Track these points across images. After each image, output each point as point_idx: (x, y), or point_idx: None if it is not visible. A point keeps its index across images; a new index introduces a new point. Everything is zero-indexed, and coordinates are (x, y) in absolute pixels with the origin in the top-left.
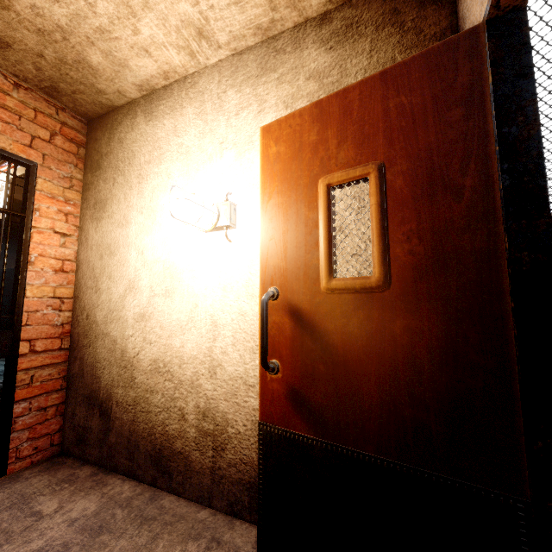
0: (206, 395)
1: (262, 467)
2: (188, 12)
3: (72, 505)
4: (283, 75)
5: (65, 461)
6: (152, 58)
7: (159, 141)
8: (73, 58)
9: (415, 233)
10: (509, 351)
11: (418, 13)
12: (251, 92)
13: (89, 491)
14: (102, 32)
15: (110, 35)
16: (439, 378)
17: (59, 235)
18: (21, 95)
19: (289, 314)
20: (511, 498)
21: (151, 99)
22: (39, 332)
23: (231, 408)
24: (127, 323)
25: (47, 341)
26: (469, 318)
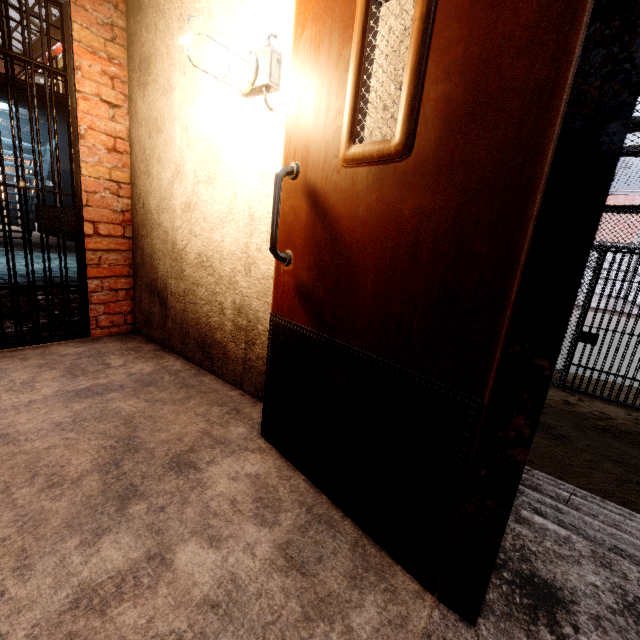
0: (241, 292)
1: (270, 355)
2: None
3: (133, 365)
4: None
5: (136, 337)
6: None
7: None
8: None
9: (458, 64)
10: (520, 237)
11: None
12: None
13: (148, 359)
14: None
15: None
16: (435, 270)
17: (107, 106)
18: None
19: (306, 196)
20: (467, 397)
21: None
22: (100, 215)
23: (262, 307)
24: (175, 214)
25: (109, 227)
26: (489, 193)
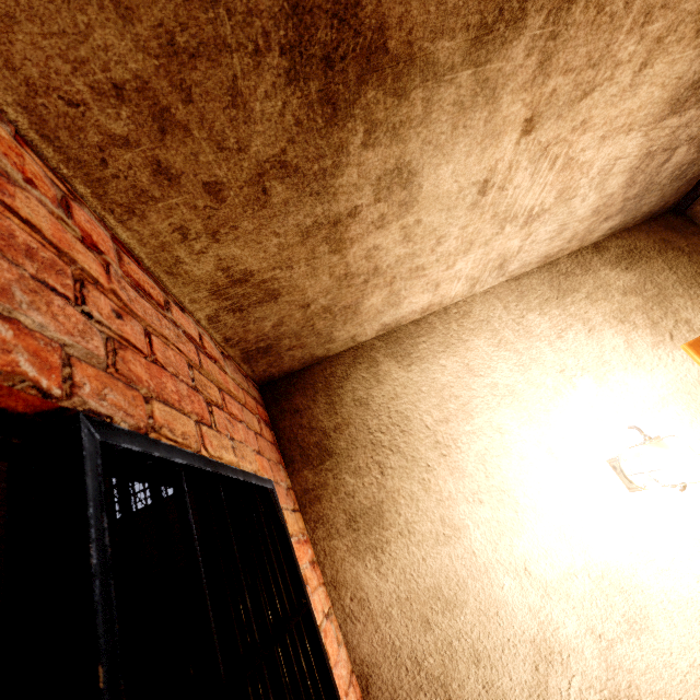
0: None
1: None
2: (511, 246)
3: None
4: (591, 294)
5: None
6: (433, 292)
7: (449, 388)
8: (346, 303)
9: None
10: None
11: (687, 241)
12: (562, 313)
13: None
14: (415, 270)
15: (419, 273)
16: None
17: (328, 621)
18: (228, 368)
19: None
20: None
21: (396, 338)
22: None
23: None
24: None
25: None
26: None
